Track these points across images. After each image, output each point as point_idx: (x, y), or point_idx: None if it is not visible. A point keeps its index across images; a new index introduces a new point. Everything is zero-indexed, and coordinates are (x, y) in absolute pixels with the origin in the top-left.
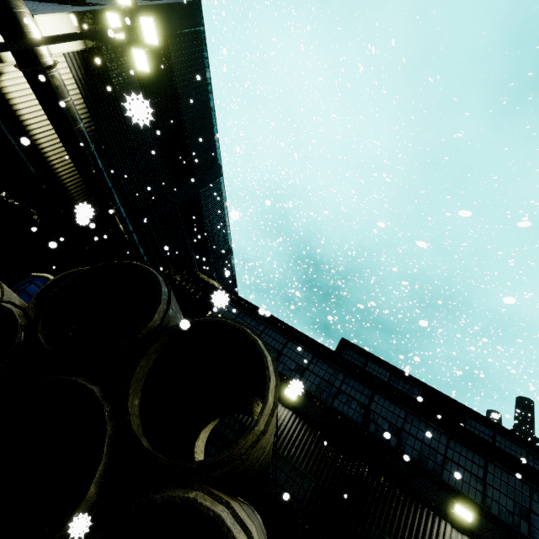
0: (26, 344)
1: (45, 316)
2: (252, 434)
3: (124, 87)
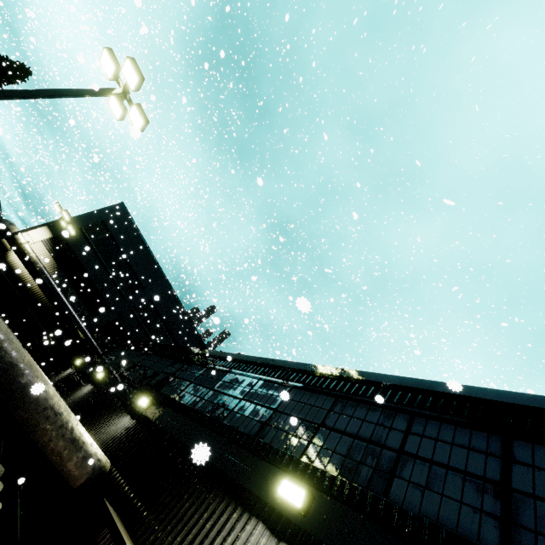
0: None
1: None
2: None
3: (79, 248)
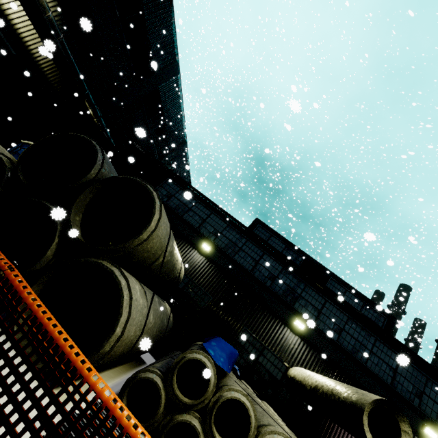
0: (12, 179)
1: (23, 164)
2: (138, 239)
3: None
